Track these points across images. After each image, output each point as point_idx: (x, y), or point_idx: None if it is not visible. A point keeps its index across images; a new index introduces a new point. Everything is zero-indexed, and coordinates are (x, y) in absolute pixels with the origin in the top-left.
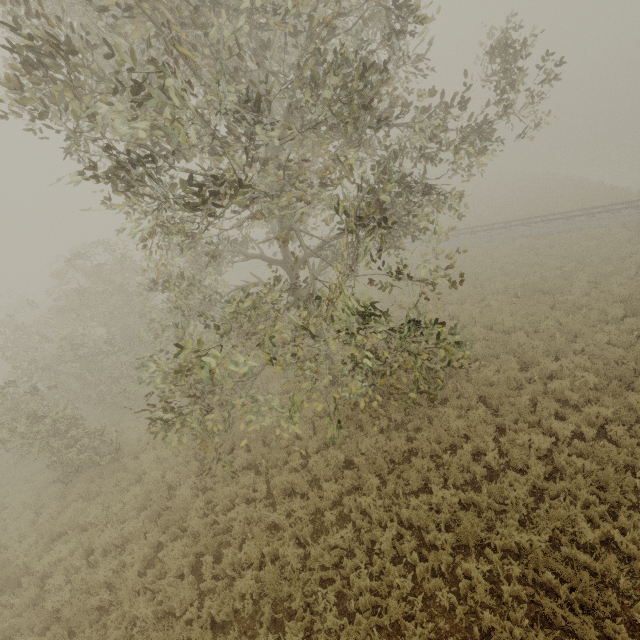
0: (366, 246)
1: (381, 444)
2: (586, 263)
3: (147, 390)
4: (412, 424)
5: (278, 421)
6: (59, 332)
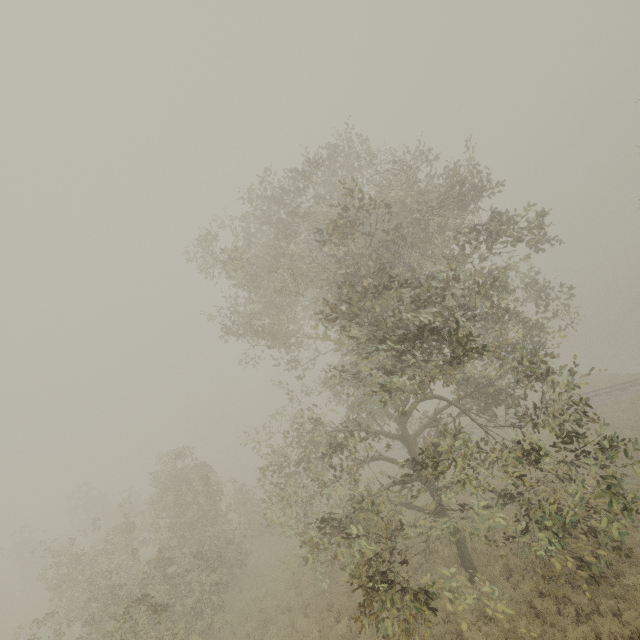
0: (555, 379)
1: (590, 637)
2: (639, 429)
3: (222, 633)
4: (605, 608)
5: (431, 639)
6: (156, 541)
